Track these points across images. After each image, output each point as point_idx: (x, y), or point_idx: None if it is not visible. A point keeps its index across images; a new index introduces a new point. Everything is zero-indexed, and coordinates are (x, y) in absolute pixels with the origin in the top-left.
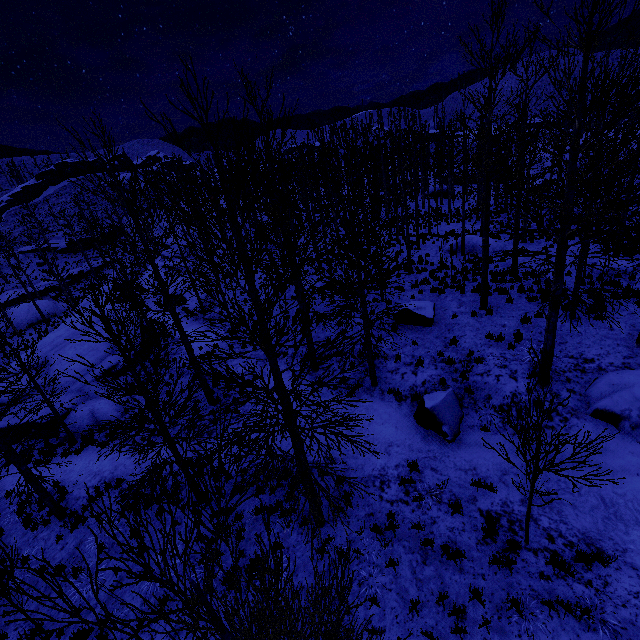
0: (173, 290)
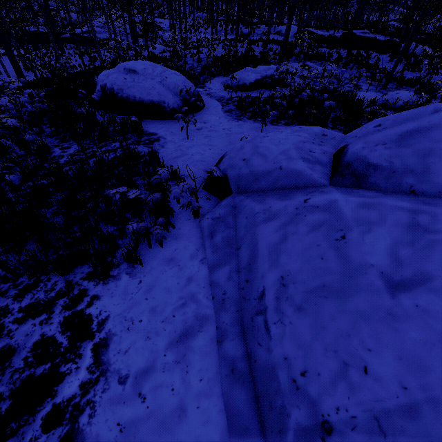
0: None
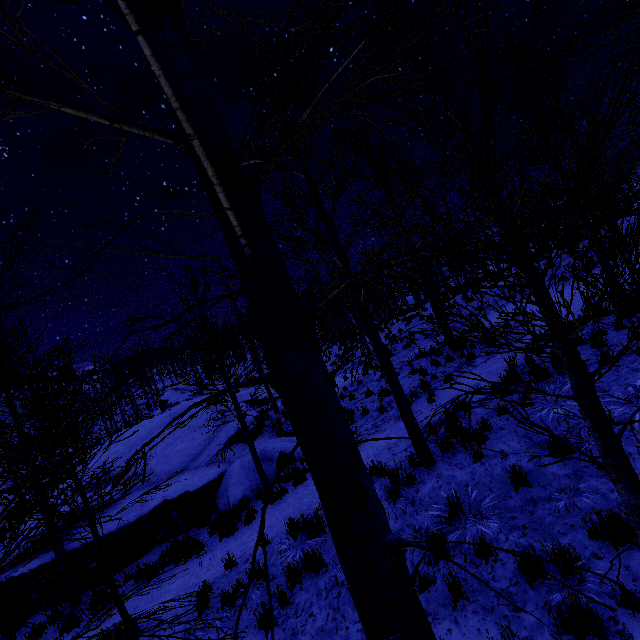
0: None
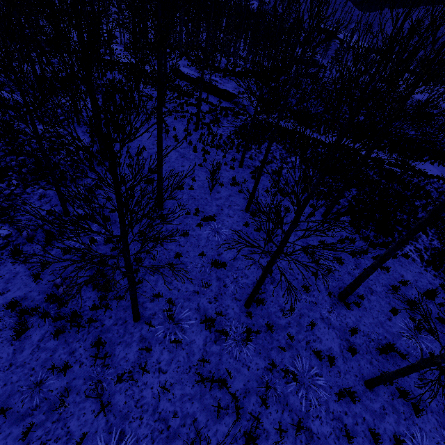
0: (115, 33)
